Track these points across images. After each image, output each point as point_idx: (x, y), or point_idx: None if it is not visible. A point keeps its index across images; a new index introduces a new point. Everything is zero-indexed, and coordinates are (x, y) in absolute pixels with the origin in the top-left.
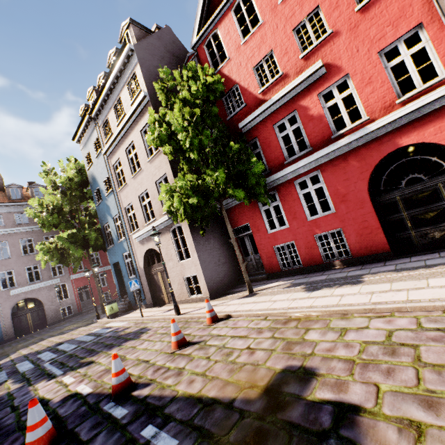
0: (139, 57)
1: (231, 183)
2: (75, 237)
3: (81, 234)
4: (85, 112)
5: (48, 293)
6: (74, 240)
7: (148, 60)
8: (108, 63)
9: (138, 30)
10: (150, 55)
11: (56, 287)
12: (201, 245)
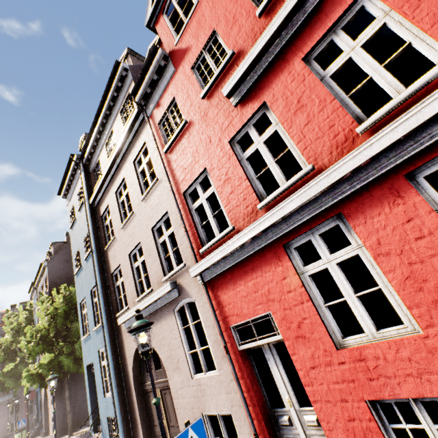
0: (49, 268)
1: (55, 369)
2: (12, 371)
3: (17, 369)
4: (32, 283)
5: (2, 408)
6: (11, 374)
7: (57, 266)
8: (46, 256)
9: (57, 246)
10: (59, 262)
11: (8, 403)
12: (62, 394)
